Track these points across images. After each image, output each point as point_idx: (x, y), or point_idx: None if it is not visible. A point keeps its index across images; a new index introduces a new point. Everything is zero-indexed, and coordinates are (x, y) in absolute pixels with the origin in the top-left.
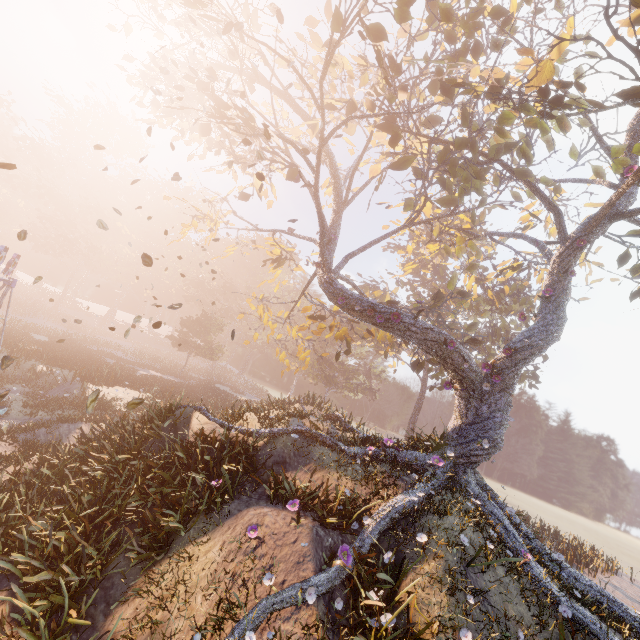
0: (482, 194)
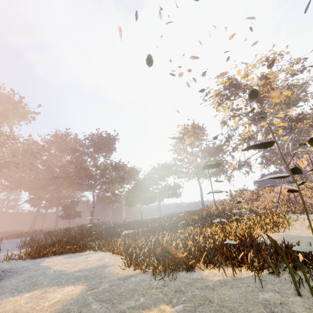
0: (300, 136)
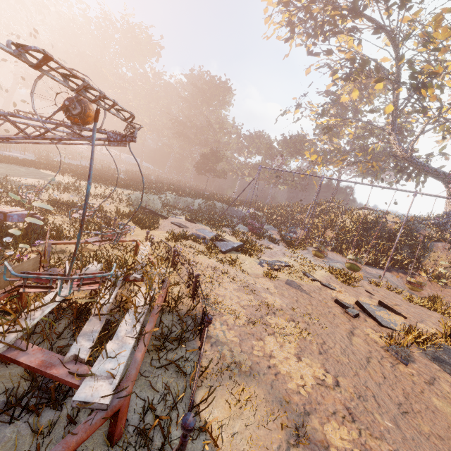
0: None
